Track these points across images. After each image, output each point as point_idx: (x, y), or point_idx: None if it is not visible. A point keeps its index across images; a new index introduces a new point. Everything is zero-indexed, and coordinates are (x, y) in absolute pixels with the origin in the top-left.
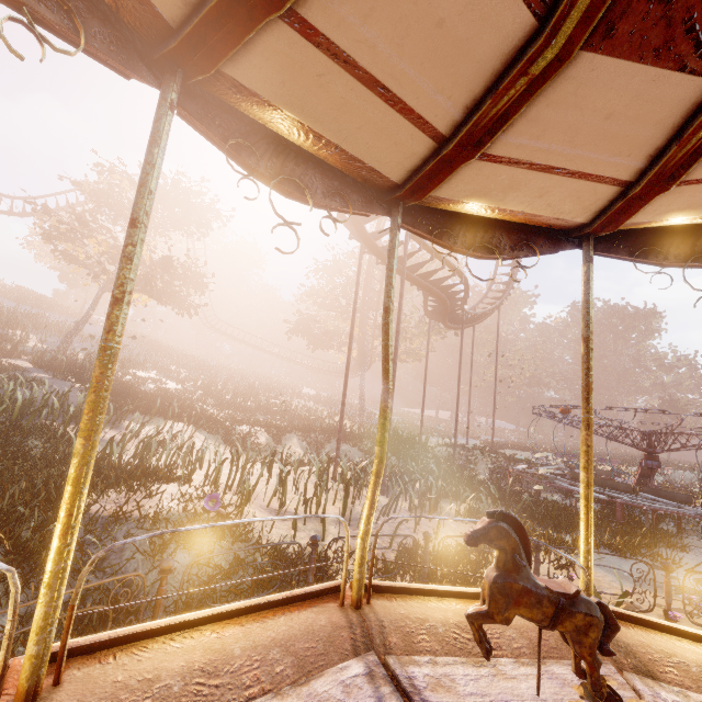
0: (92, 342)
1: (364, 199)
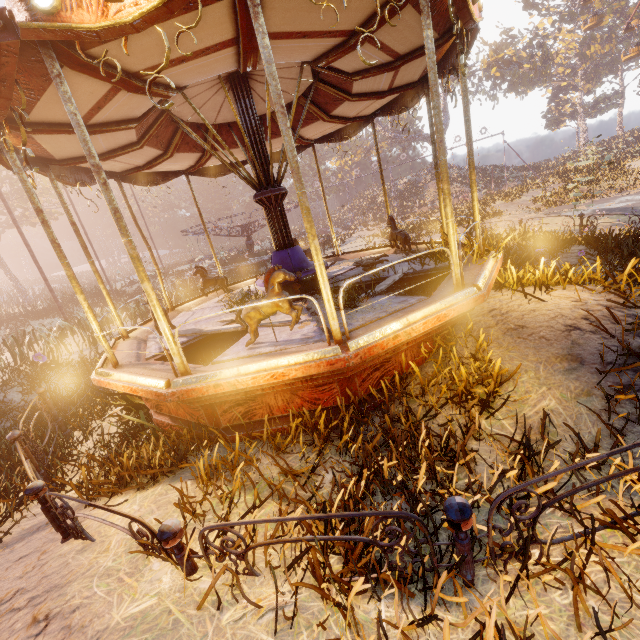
0: None
1: None
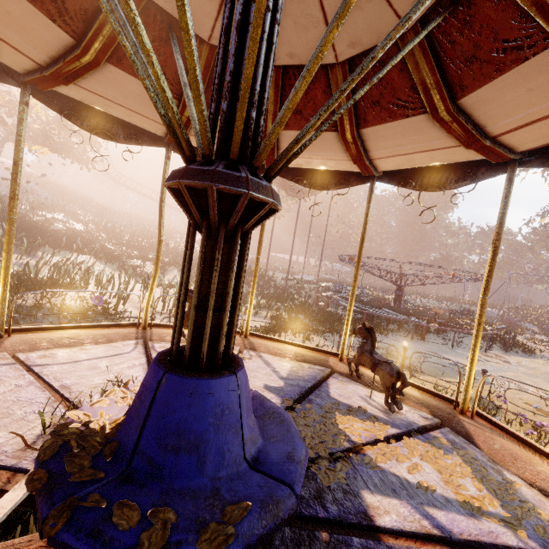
0: (1, 185)
1: (152, 139)
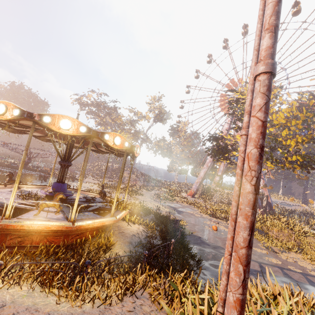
0: None
1: None
